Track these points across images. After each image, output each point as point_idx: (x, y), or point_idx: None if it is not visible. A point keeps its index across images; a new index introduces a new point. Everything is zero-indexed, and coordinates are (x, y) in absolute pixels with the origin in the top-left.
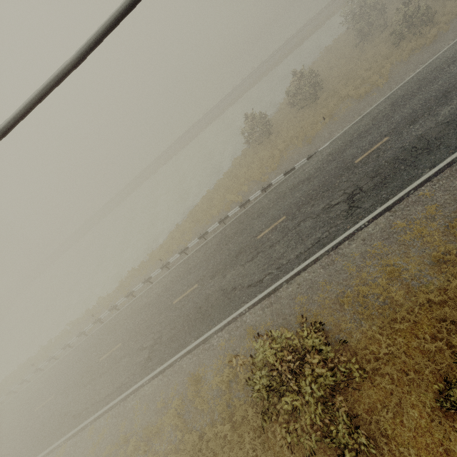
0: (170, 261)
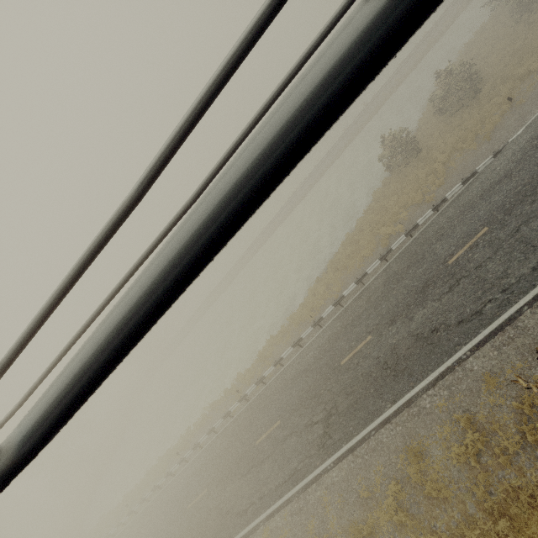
0: (322, 316)
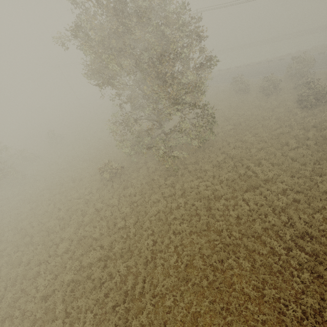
0: (261, 63)
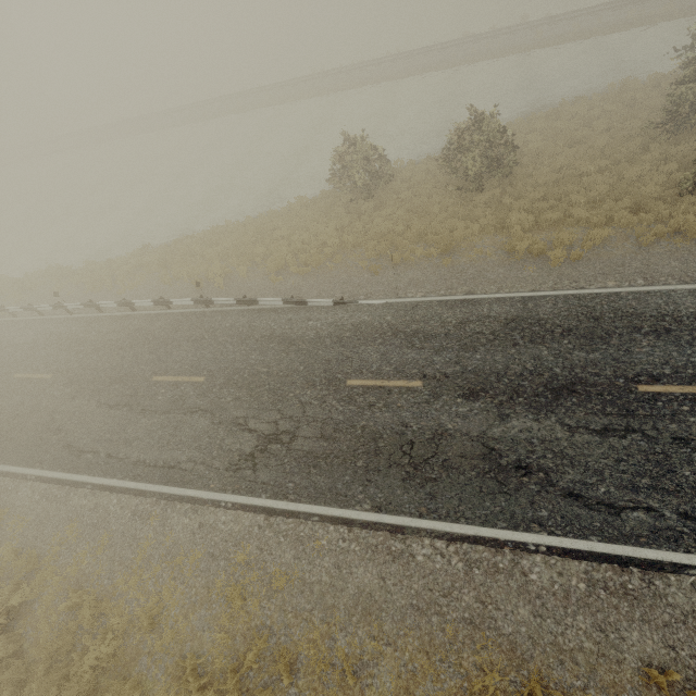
0: (68, 306)
